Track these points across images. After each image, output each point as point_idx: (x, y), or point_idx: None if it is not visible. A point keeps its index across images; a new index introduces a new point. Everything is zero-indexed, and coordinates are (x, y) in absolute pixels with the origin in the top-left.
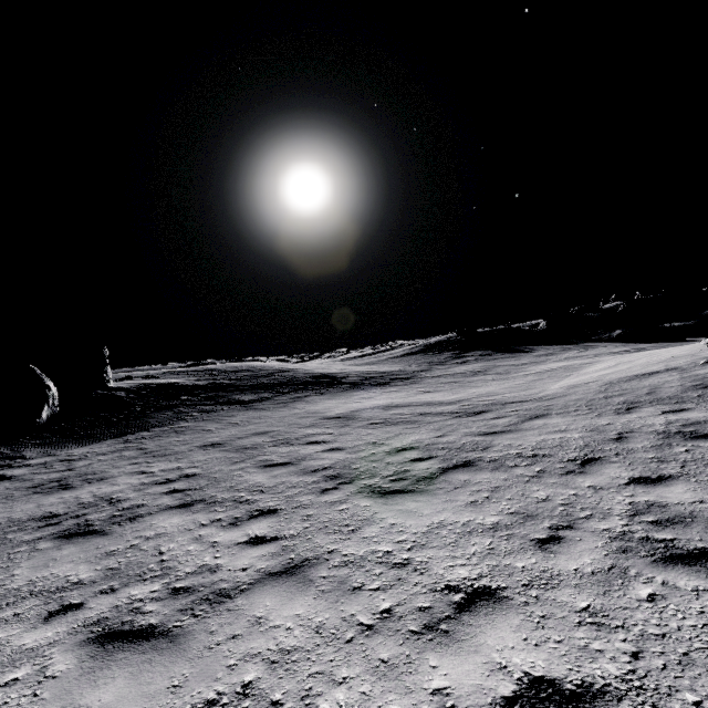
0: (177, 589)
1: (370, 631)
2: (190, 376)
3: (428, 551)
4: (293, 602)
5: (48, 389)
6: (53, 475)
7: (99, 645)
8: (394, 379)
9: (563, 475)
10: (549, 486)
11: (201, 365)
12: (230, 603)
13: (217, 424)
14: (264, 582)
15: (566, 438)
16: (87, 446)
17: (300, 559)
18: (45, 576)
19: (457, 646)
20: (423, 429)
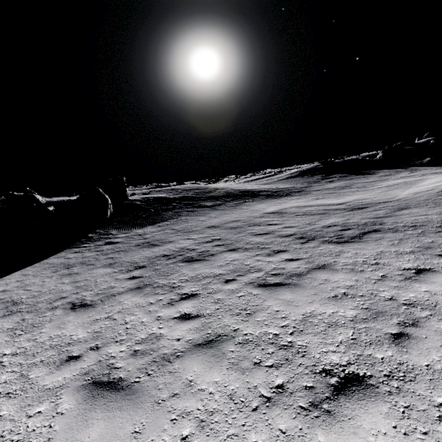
0: (273, 274)
1: (381, 280)
2: (167, 193)
3: (385, 260)
4: (335, 275)
5: (107, 200)
6: (140, 241)
7: (263, 287)
8: (291, 192)
9: (437, 233)
10: (431, 237)
11: (162, 187)
12: (306, 276)
13: (203, 217)
14: (313, 271)
15: (429, 218)
16: (140, 229)
17: (321, 264)
18: (201, 273)
19: (424, 282)
20: (333, 217)
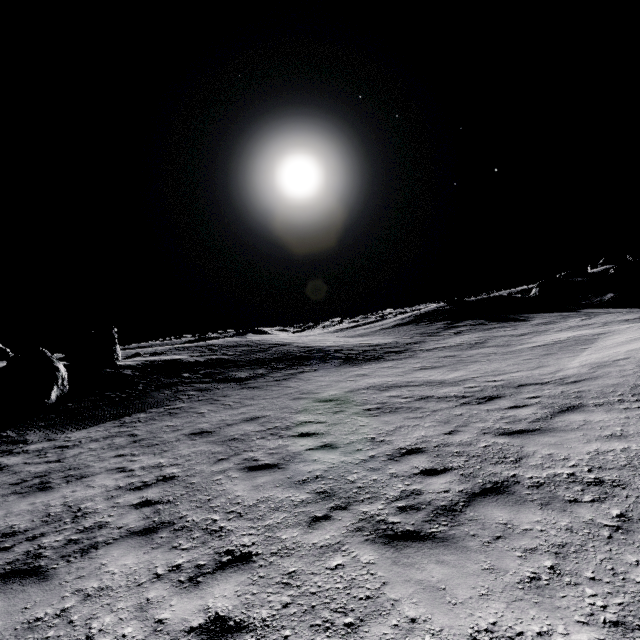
0: None
1: None
2: (193, 352)
3: None
4: None
5: (57, 371)
6: (41, 467)
7: None
8: (387, 353)
9: None
10: None
11: (207, 339)
12: None
13: (210, 405)
14: None
15: (634, 451)
16: (86, 429)
17: None
18: None
19: None
20: (427, 421)
